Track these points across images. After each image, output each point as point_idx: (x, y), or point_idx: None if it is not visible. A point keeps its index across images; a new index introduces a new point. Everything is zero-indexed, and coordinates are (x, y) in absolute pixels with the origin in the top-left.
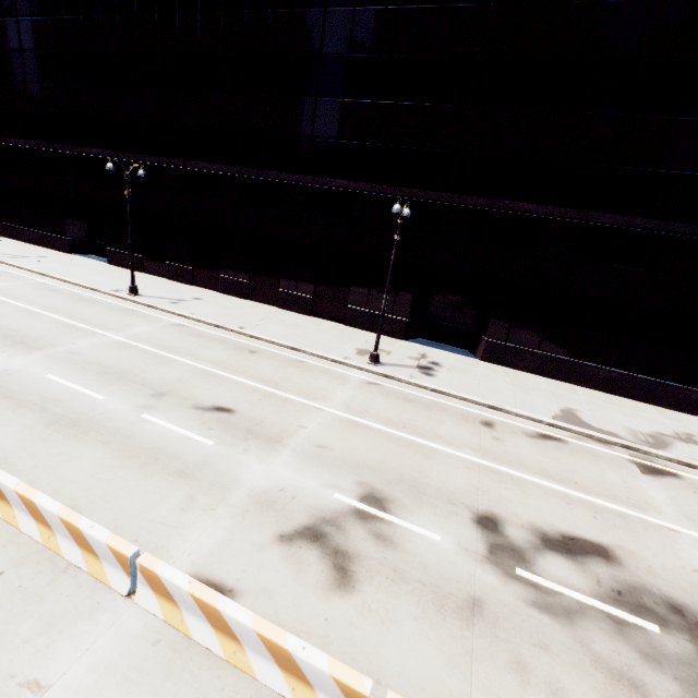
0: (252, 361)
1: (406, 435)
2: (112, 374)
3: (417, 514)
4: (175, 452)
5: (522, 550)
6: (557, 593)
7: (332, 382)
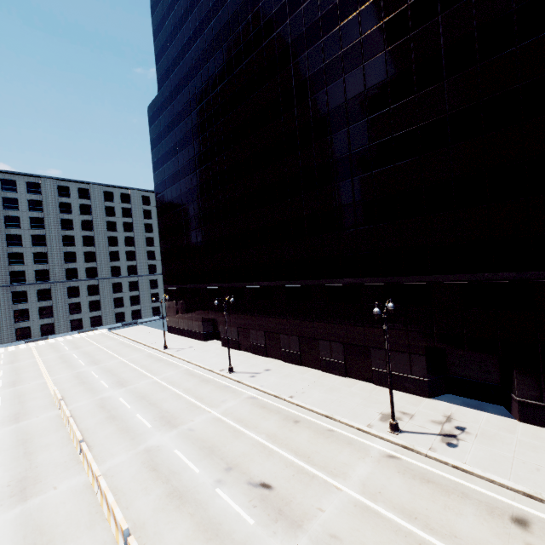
0: (294, 432)
1: (416, 530)
2: (207, 448)
3: None
4: (228, 528)
5: None
6: None
7: (353, 455)
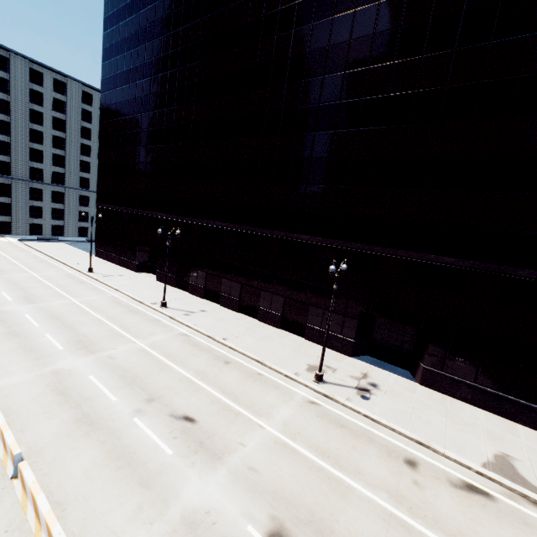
0: (224, 372)
1: (327, 466)
2: (128, 378)
3: None
4: (143, 458)
5: None
6: None
7: (279, 398)
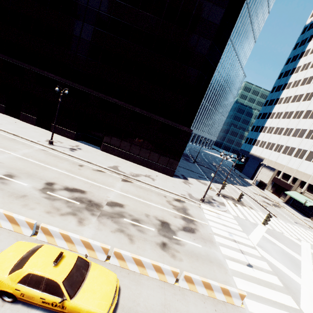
0: None
1: (42, 164)
2: None
3: (24, 180)
4: None
5: (55, 189)
6: (56, 196)
7: (24, 147)
